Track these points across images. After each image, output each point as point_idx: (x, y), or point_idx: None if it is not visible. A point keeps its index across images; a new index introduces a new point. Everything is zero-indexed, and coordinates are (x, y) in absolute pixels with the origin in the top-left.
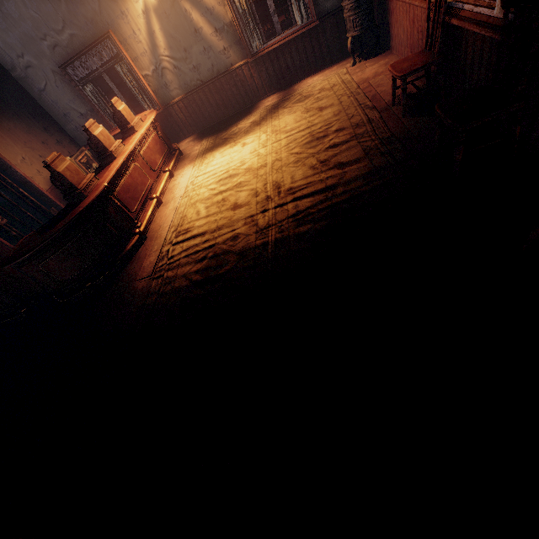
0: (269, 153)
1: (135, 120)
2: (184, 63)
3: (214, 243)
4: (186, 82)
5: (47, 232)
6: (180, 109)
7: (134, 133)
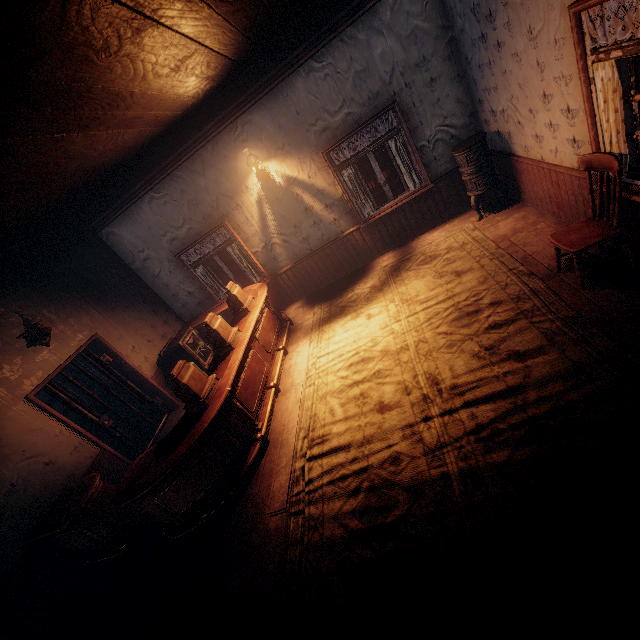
0: (407, 331)
1: (248, 300)
2: (294, 237)
3: (366, 465)
4: (295, 252)
5: (168, 457)
6: (288, 277)
7: (247, 314)
